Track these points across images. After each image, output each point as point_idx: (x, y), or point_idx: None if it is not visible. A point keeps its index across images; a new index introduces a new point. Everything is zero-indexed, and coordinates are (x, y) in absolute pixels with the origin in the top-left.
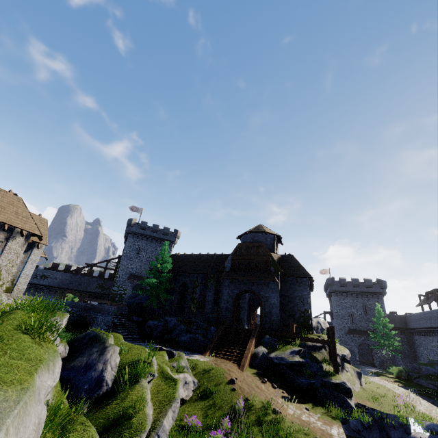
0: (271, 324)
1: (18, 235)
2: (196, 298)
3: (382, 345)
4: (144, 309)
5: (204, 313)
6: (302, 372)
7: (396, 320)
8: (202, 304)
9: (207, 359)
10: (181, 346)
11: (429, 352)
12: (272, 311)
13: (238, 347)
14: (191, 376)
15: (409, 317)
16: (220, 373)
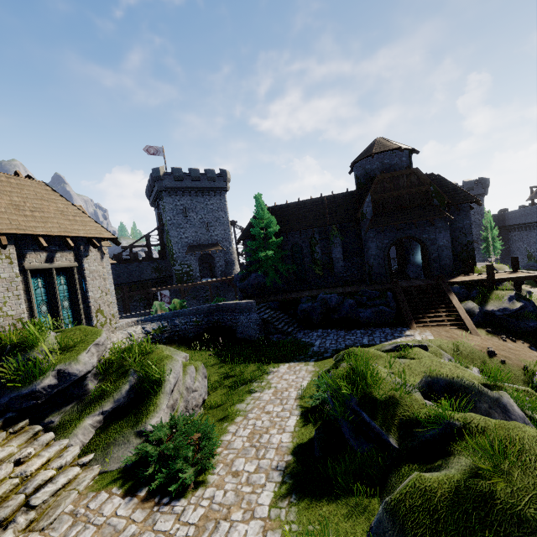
0: (442, 269)
1: (88, 247)
2: (318, 258)
3: (489, 251)
4: (264, 289)
5: (335, 274)
6: (522, 316)
7: (493, 220)
8: (328, 264)
9: (429, 334)
10: (367, 324)
11: (531, 246)
12: (442, 255)
13: (440, 308)
14: (474, 368)
15: (511, 214)
16: (470, 347)
